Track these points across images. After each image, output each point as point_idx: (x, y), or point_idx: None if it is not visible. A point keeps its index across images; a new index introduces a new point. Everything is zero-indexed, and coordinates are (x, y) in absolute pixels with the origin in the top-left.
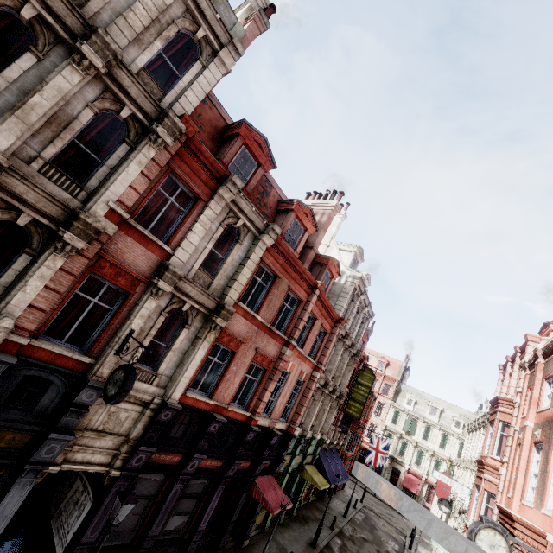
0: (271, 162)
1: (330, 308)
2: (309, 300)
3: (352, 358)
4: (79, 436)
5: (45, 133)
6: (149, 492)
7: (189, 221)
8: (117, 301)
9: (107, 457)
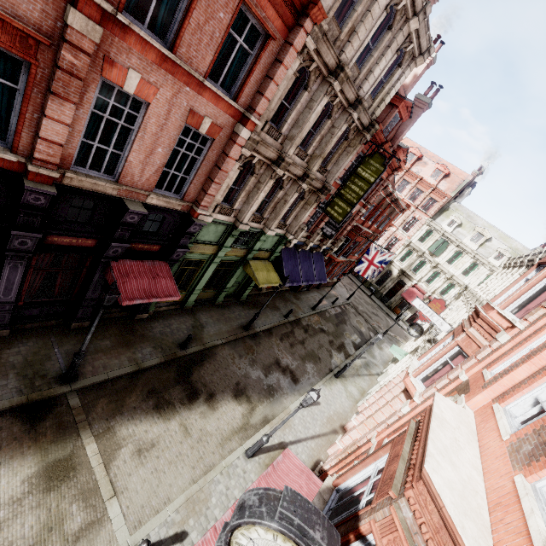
0: None
1: None
2: None
3: (359, 133)
4: None
5: None
6: None
7: None
8: None
9: None
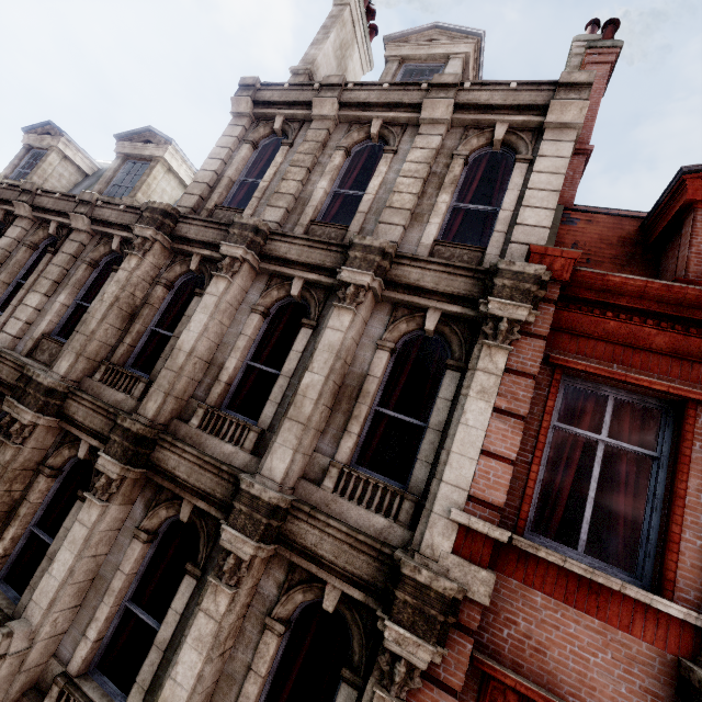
0: None
1: None
2: None
3: None
4: None
5: (336, 421)
6: None
7: (694, 484)
8: None
9: None
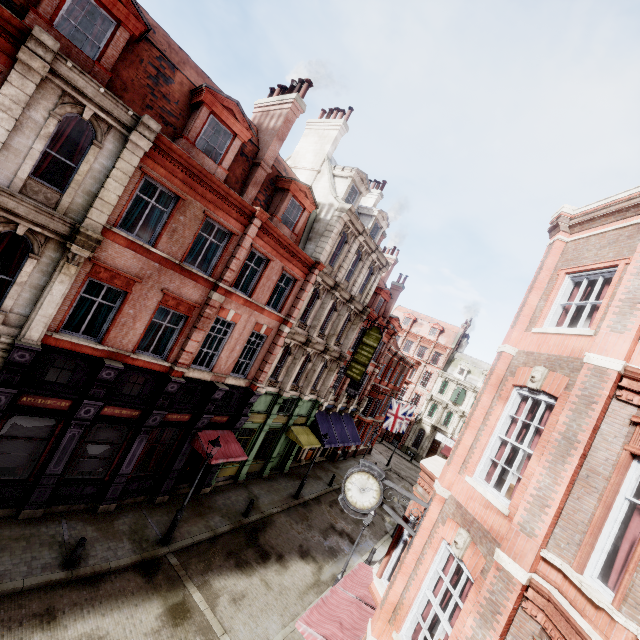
0: (140, 18)
1: (294, 248)
2: (245, 233)
3: (357, 315)
4: None
5: None
6: (37, 434)
7: None
8: None
9: None
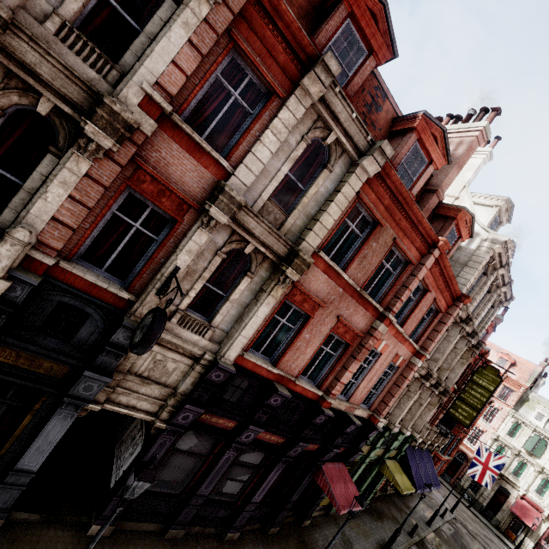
0: (390, 47)
1: (450, 280)
2: (422, 262)
3: (468, 349)
4: (121, 379)
5: None
6: (199, 450)
7: (257, 128)
8: (163, 230)
9: (154, 406)
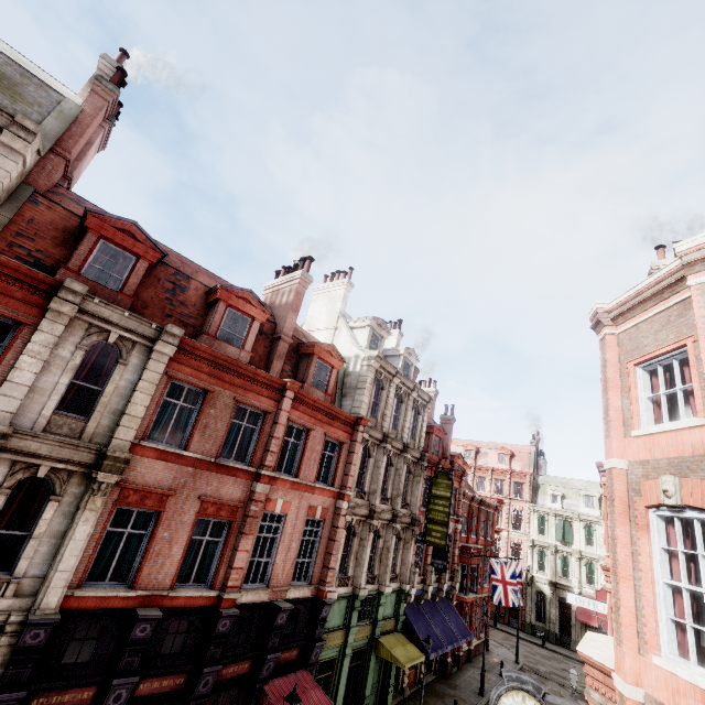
0: (157, 249)
1: (332, 410)
2: (280, 408)
3: (417, 464)
4: None
5: None
6: None
7: (11, 356)
8: None
9: None
